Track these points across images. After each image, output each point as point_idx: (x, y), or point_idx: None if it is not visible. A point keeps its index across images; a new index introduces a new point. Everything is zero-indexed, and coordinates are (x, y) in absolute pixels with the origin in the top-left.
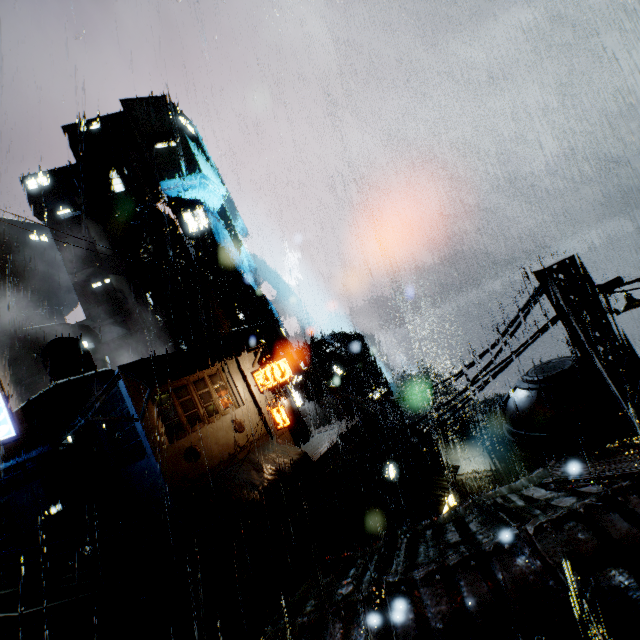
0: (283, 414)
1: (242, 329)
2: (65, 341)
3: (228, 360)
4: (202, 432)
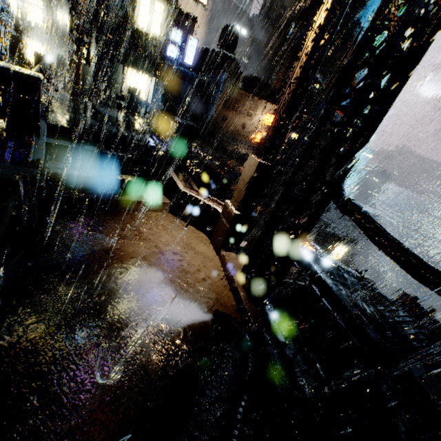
0: (260, 137)
1: None
2: (233, 29)
3: (260, 98)
4: (233, 115)
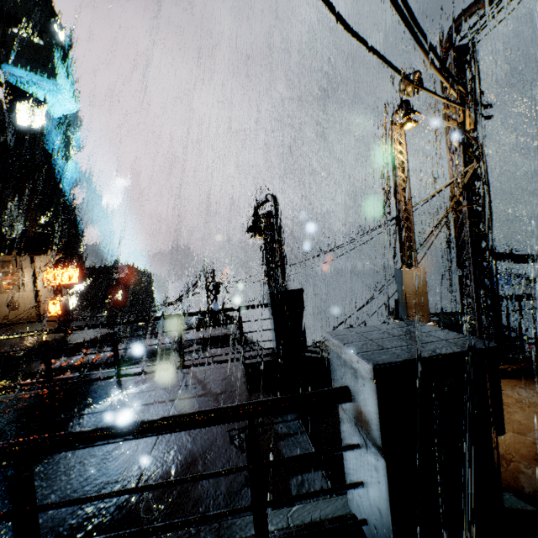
0: (58, 306)
1: (40, 232)
2: None
3: (28, 255)
4: None
